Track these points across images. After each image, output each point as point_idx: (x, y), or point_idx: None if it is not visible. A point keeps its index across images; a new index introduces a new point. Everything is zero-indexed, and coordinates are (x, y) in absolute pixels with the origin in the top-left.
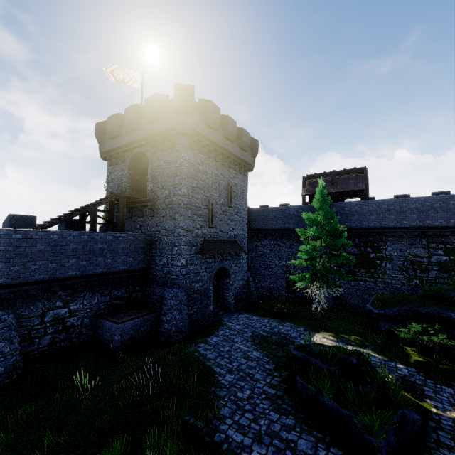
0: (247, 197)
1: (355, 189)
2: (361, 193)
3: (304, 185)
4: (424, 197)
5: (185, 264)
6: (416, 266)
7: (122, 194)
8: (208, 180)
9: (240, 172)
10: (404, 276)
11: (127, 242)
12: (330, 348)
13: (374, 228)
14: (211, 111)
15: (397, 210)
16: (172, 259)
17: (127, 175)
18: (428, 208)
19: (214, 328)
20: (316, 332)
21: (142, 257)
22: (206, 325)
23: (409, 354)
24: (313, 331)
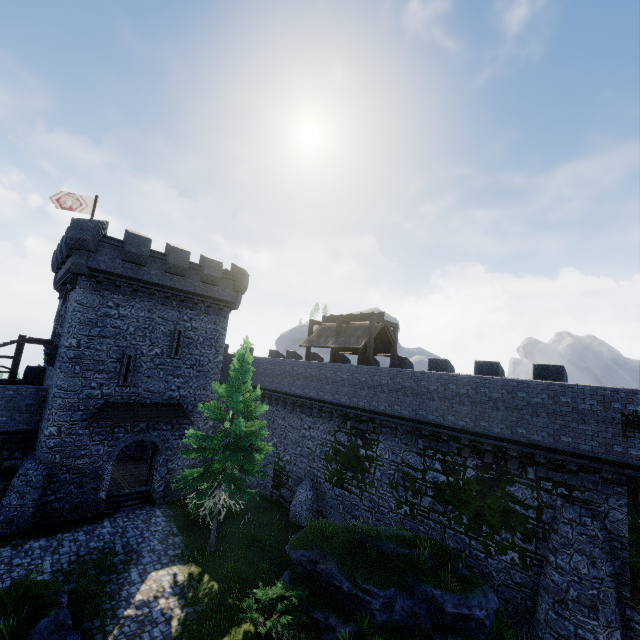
0: (221, 344)
1: (350, 346)
2: (389, 349)
3: (310, 332)
4: (421, 373)
5: (56, 434)
6: (408, 482)
7: (19, 339)
8: (128, 326)
9: (206, 312)
10: (394, 495)
11: (3, 398)
12: (9, 596)
13: (363, 410)
14: (128, 245)
15: (390, 387)
16: (44, 425)
17: (60, 312)
18: (423, 391)
19: (76, 525)
20: (183, 562)
21: (26, 417)
22: (77, 519)
23: (226, 636)
24: (182, 560)
